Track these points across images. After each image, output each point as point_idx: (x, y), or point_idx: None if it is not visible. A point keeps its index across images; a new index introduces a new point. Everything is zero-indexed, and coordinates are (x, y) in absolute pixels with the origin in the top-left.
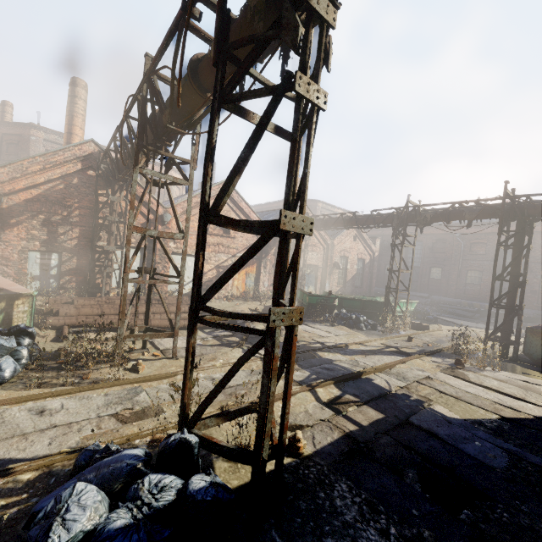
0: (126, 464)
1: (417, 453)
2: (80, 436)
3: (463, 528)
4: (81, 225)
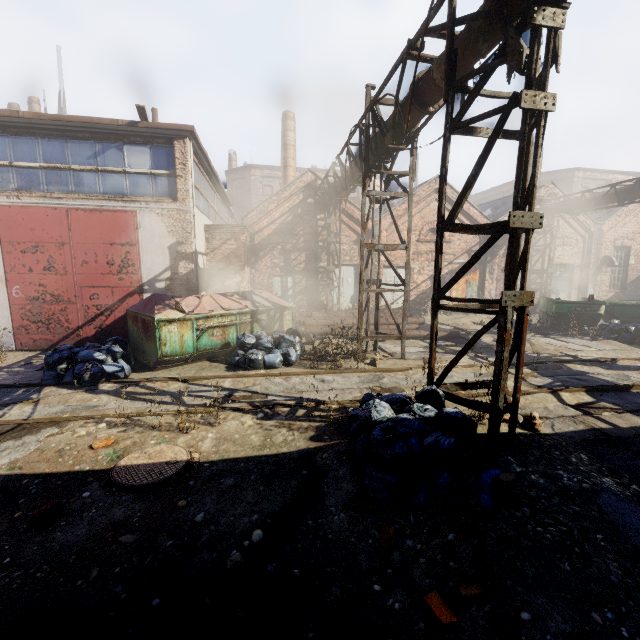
0: (399, 397)
1: None
2: (352, 396)
3: None
4: (306, 250)
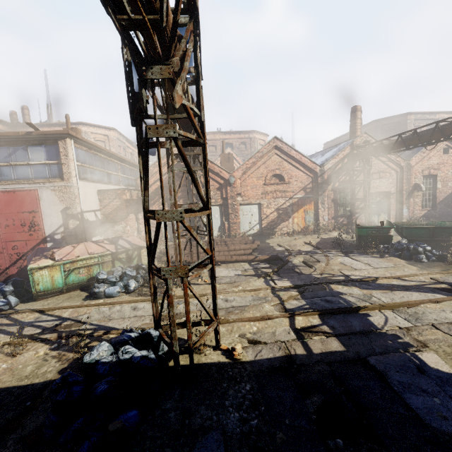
0: (123, 338)
1: (344, 386)
2: (142, 323)
3: (318, 448)
4: (183, 197)
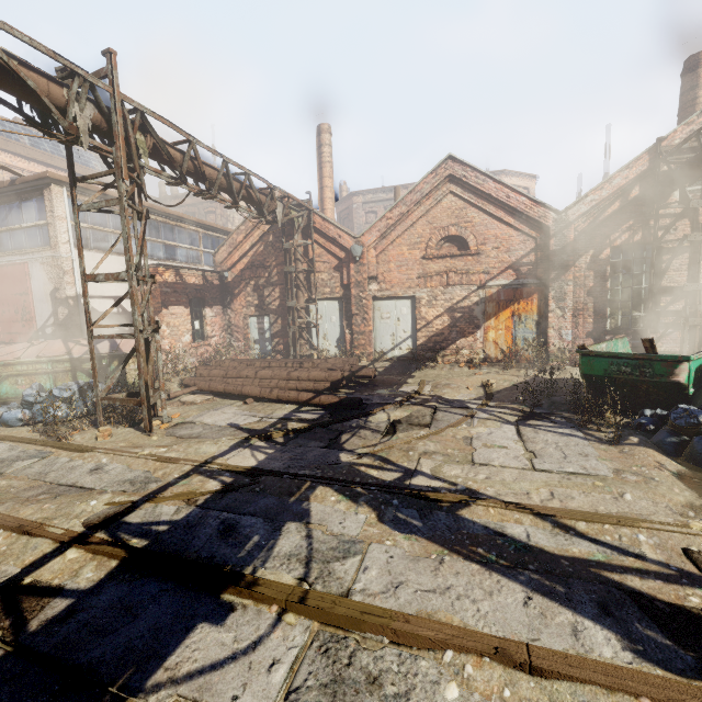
0: None
1: None
2: None
3: None
4: (280, 284)
